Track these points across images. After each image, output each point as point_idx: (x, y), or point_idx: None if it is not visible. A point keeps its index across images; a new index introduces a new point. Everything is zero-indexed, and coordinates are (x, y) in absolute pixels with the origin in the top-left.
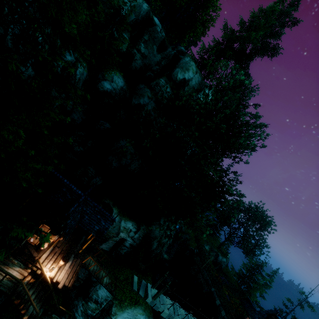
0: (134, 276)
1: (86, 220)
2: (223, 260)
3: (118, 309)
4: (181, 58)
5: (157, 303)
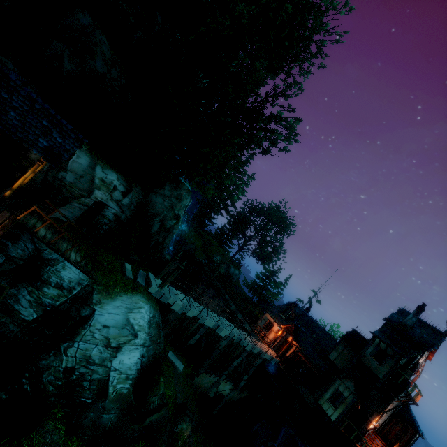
0: (125, 264)
1: (13, 119)
2: (235, 272)
3: (104, 297)
4: None
5: (165, 293)
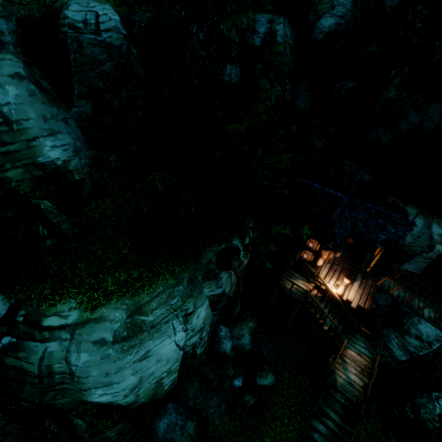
0: None
1: (361, 228)
2: None
3: None
4: None
5: None
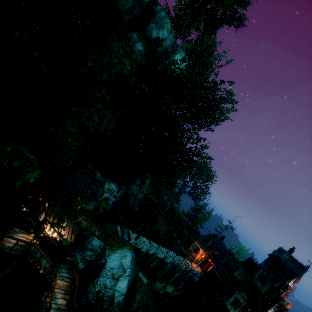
0: (117, 227)
1: (78, 185)
2: (177, 206)
3: (110, 252)
4: (154, 10)
5: (138, 242)
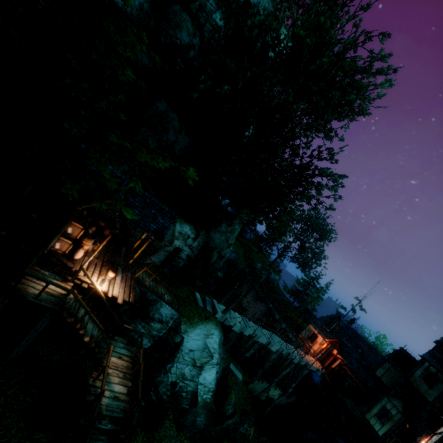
0: (195, 293)
1: (136, 215)
2: (276, 278)
3: (188, 327)
4: None
5: (227, 317)
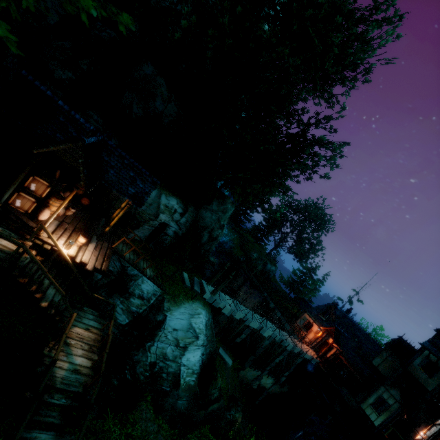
0: (183, 273)
1: (112, 176)
2: (272, 268)
3: (172, 305)
4: None
5: (217, 299)
